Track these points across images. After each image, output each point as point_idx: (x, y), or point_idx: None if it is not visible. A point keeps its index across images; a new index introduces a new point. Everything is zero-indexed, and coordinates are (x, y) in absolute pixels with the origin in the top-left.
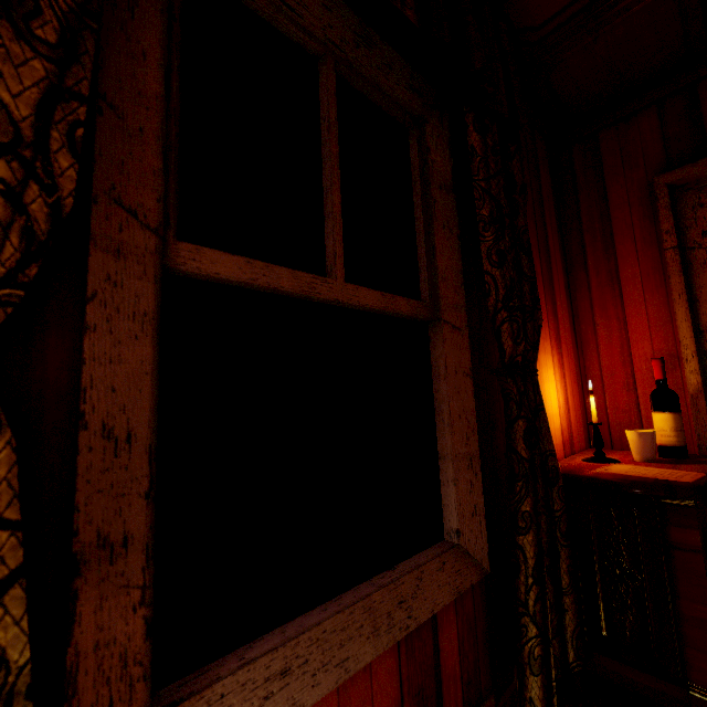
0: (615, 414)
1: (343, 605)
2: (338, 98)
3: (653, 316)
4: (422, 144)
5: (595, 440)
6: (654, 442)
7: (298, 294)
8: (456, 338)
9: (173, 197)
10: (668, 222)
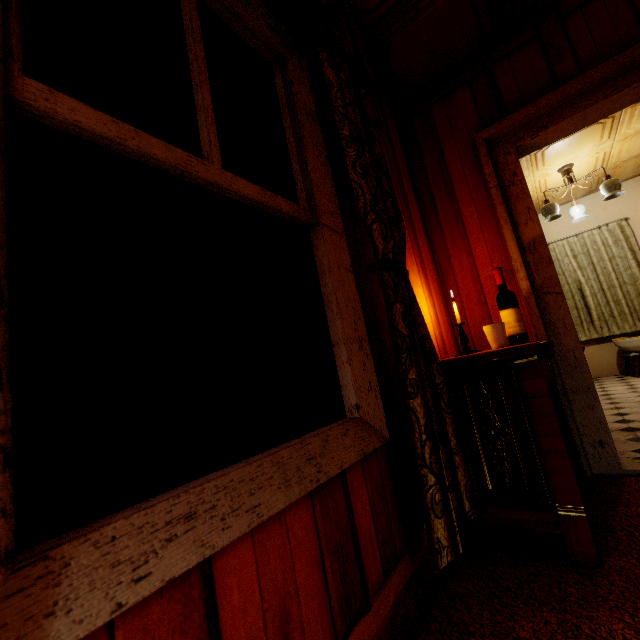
0: (475, 326)
1: (250, 462)
2: (201, 18)
3: (490, 243)
4: (286, 78)
5: (462, 337)
6: (504, 331)
7: (174, 167)
8: (335, 239)
9: (17, 33)
10: (489, 167)
